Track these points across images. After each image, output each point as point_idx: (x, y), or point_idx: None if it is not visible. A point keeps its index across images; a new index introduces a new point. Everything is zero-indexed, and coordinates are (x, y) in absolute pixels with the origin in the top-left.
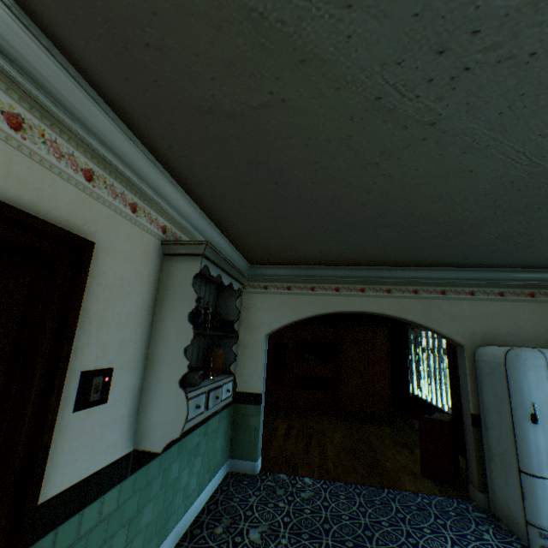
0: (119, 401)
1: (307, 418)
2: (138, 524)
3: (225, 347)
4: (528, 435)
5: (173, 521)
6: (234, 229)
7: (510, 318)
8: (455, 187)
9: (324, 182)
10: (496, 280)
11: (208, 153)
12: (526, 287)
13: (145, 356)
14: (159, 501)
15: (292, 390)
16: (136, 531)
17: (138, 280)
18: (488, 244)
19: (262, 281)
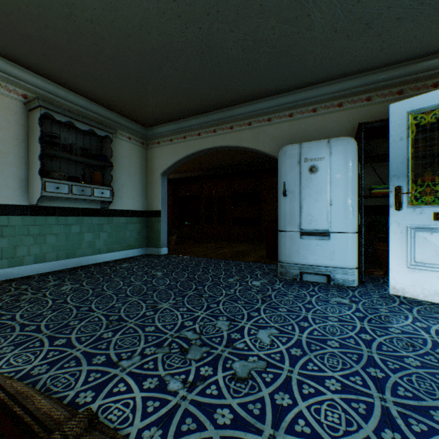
0: (9, 179)
1: (235, 243)
2: (45, 240)
3: (108, 173)
4: (281, 205)
5: (82, 253)
6: (91, 95)
7: (319, 129)
8: (138, 15)
9: (72, 39)
10: (310, 99)
11: (2, 39)
12: (336, 99)
13: (27, 164)
14: (64, 238)
15: (230, 228)
16: (44, 242)
17: (7, 123)
18: (253, 61)
19: (157, 139)
